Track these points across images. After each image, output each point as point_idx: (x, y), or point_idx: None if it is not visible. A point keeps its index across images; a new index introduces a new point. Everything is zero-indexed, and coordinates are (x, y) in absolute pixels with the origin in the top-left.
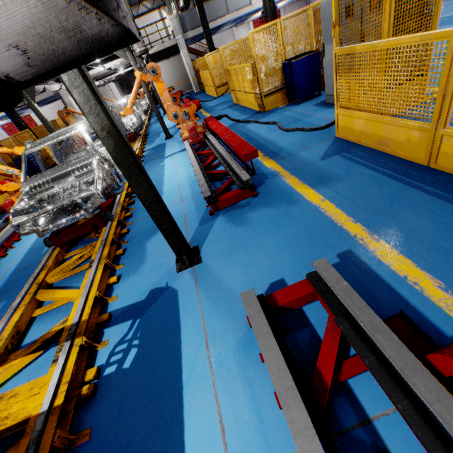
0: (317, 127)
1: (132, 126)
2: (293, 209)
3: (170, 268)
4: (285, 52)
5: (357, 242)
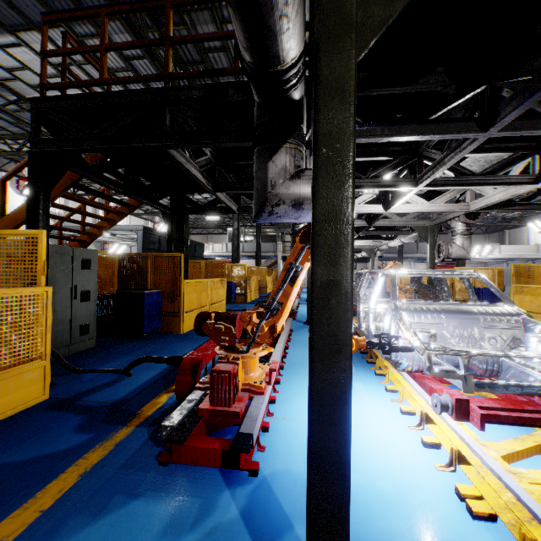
0: None
1: None
2: None
3: None
4: (475, 283)
5: None
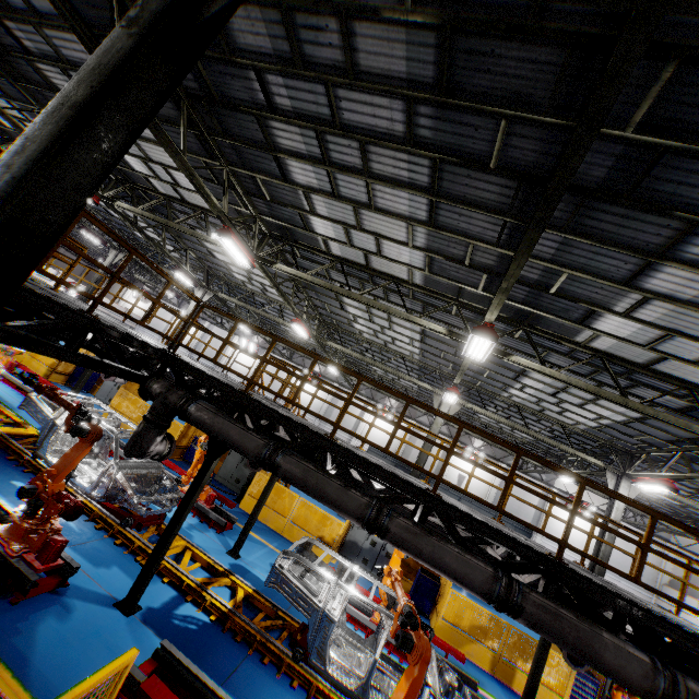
0: None
1: None
2: None
3: None
4: None
5: None
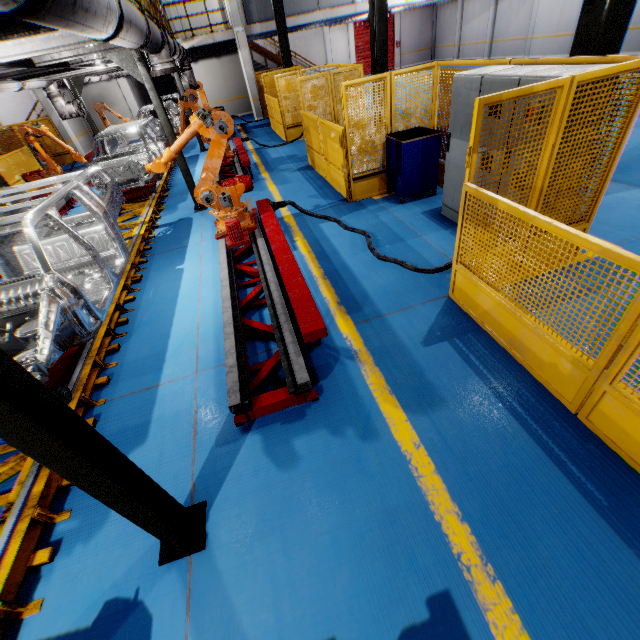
0: (424, 269)
1: (143, 176)
2: (369, 452)
3: (150, 549)
4: (393, 122)
5: (461, 574)
